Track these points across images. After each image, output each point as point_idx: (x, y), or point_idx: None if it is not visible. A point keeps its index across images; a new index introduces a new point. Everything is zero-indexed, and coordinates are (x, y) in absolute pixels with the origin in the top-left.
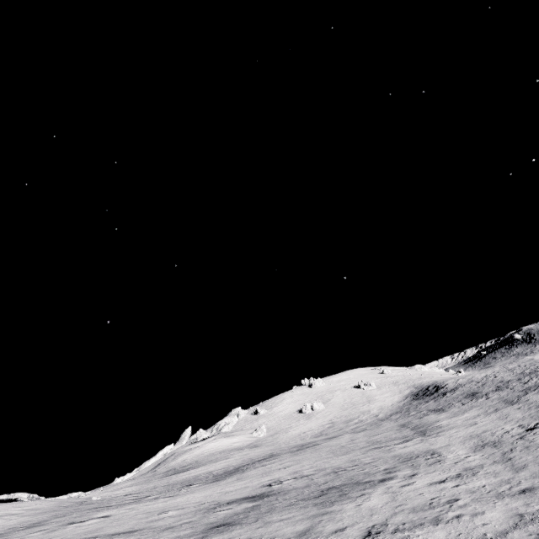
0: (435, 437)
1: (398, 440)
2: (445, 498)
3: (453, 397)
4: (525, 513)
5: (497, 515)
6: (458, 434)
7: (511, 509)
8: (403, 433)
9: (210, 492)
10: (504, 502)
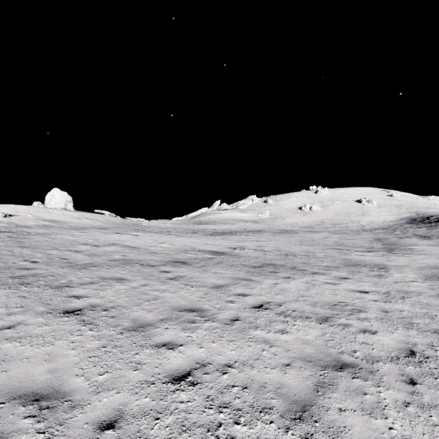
0: (399, 256)
1: (362, 249)
2: (353, 306)
3: None
4: (419, 352)
5: (386, 341)
6: (423, 261)
7: (407, 343)
8: (372, 245)
9: (198, 241)
10: (407, 333)
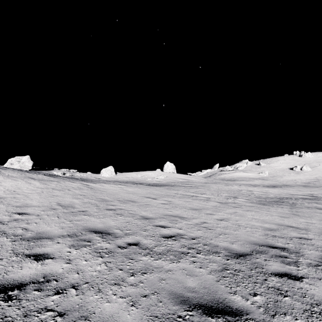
0: None
1: None
2: None
3: None
4: None
5: None
6: None
7: None
8: None
9: (277, 190)
10: None
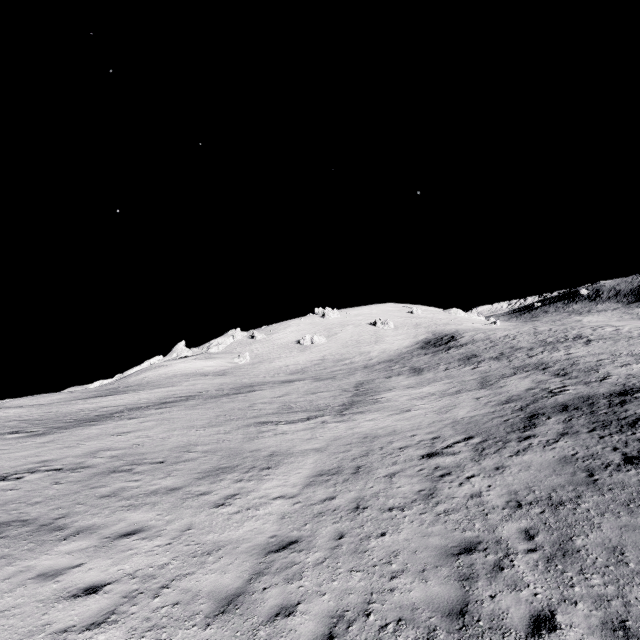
0: (341, 422)
1: (304, 415)
2: None
3: (450, 356)
4: None
5: None
6: (362, 428)
7: None
8: (336, 400)
9: None
10: None
